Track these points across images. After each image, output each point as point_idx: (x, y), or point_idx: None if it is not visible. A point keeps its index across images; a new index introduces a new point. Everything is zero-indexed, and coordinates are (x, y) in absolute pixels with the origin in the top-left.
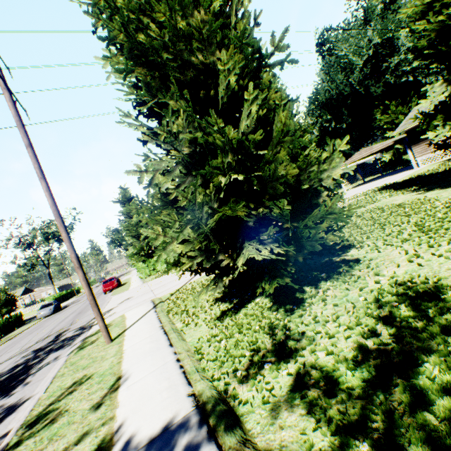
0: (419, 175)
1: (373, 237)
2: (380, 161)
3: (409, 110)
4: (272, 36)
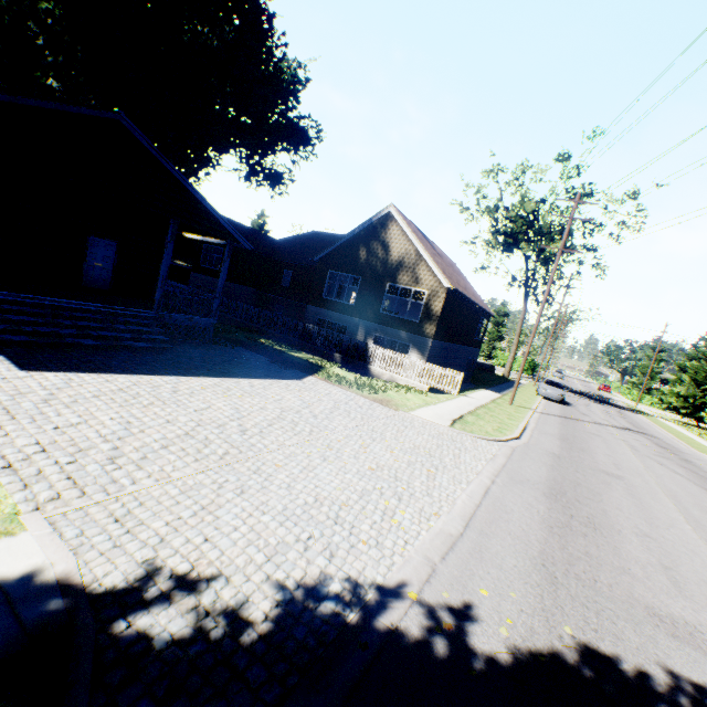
0: None
1: None
2: None
3: None
4: None
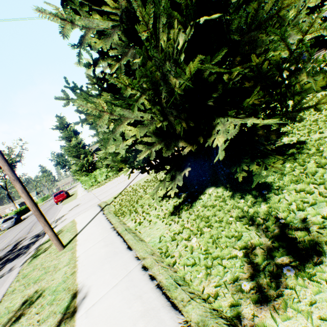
0: None
1: (299, 125)
2: None
3: None
4: None
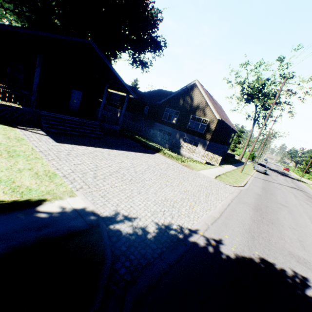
0: None
1: None
2: None
3: None
4: None
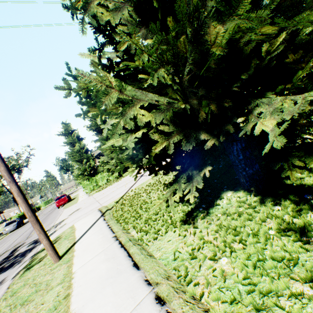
0: None
1: None
2: None
3: None
4: None
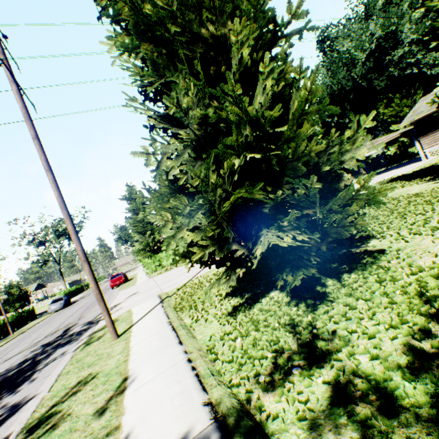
0: (430, 165)
1: (395, 226)
2: (383, 155)
3: (414, 102)
4: (289, 4)
